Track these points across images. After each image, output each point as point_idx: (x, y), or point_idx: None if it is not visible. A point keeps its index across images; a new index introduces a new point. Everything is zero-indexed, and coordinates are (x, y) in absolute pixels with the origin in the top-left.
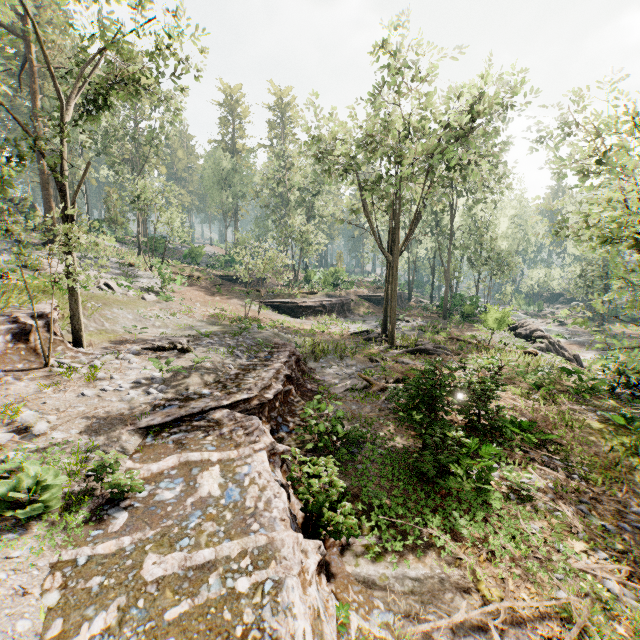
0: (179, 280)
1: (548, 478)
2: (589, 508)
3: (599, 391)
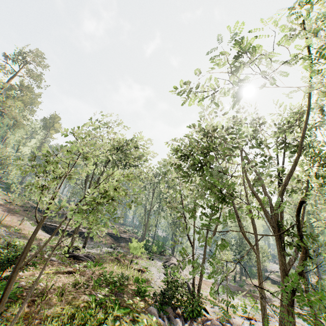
0: None
1: None
2: None
3: (145, 295)
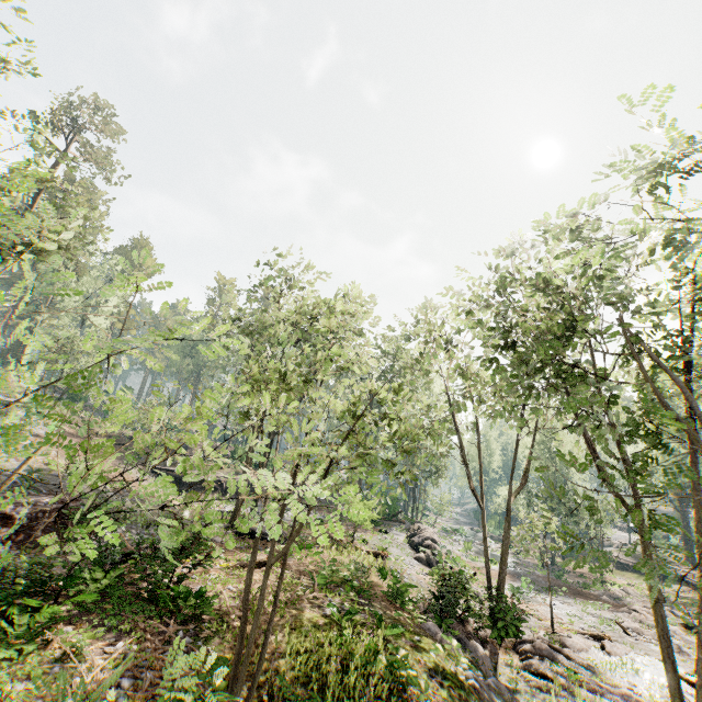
0: (54, 425)
1: (146, 651)
2: (137, 684)
3: (406, 601)
